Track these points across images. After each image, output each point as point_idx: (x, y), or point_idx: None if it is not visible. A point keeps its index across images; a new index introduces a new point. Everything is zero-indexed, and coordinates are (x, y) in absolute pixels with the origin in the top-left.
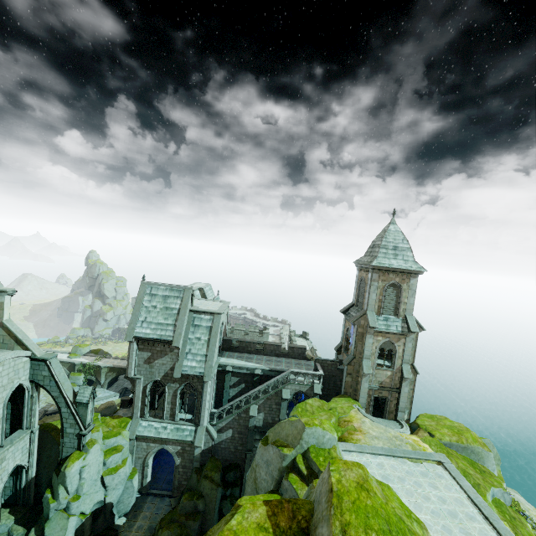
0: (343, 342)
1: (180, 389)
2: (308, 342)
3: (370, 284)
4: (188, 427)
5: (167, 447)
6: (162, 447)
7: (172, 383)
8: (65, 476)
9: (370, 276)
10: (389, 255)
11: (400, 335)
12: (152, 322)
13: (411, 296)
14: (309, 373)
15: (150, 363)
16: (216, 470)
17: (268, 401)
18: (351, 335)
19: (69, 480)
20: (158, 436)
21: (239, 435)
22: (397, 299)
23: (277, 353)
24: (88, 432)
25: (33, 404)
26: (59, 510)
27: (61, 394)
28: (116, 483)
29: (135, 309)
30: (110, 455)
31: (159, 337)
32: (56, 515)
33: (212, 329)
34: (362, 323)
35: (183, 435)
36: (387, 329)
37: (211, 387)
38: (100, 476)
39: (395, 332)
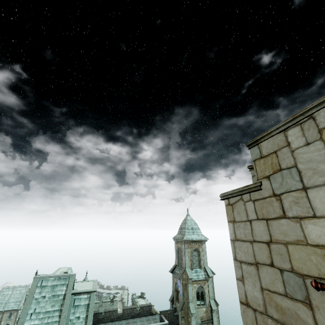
0: (174, 293)
1: None
2: (145, 300)
3: (184, 251)
4: None
5: None
6: None
7: None
8: None
9: (184, 246)
10: (190, 233)
11: (205, 280)
12: (41, 312)
13: (205, 254)
14: (159, 324)
15: None
16: None
17: None
18: (179, 287)
19: None
20: None
21: None
22: (199, 257)
23: (132, 314)
24: None
25: None
26: None
27: None
28: None
29: (26, 303)
30: None
31: None
32: None
33: (89, 306)
34: (184, 277)
35: None
36: (198, 278)
37: None
38: None
39: (202, 278)
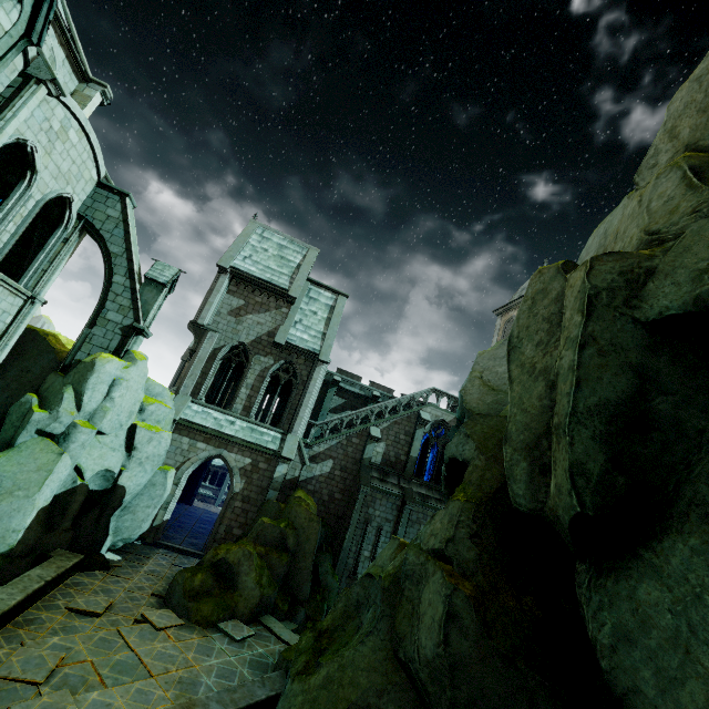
0: None
1: (273, 369)
2: None
3: None
4: (269, 432)
5: (228, 455)
6: (217, 453)
7: (264, 355)
8: (92, 369)
9: None
10: None
11: None
12: (260, 263)
13: None
14: (456, 397)
15: (238, 316)
16: (311, 502)
17: (395, 426)
18: None
19: (94, 380)
20: (219, 429)
21: (342, 474)
22: None
23: None
24: (145, 331)
25: (61, 255)
26: (41, 436)
27: (126, 253)
28: (148, 455)
29: (237, 240)
30: (153, 400)
31: (269, 280)
32: (33, 442)
33: (334, 308)
34: None
35: (262, 440)
36: None
37: (322, 378)
38: (128, 423)
39: None
